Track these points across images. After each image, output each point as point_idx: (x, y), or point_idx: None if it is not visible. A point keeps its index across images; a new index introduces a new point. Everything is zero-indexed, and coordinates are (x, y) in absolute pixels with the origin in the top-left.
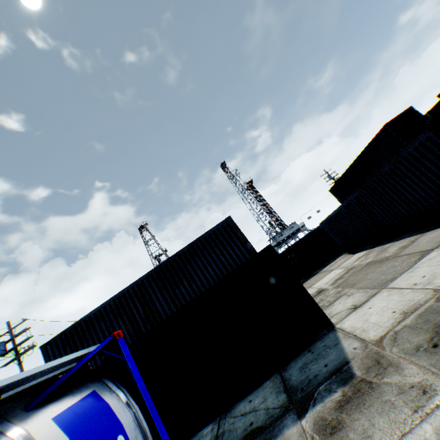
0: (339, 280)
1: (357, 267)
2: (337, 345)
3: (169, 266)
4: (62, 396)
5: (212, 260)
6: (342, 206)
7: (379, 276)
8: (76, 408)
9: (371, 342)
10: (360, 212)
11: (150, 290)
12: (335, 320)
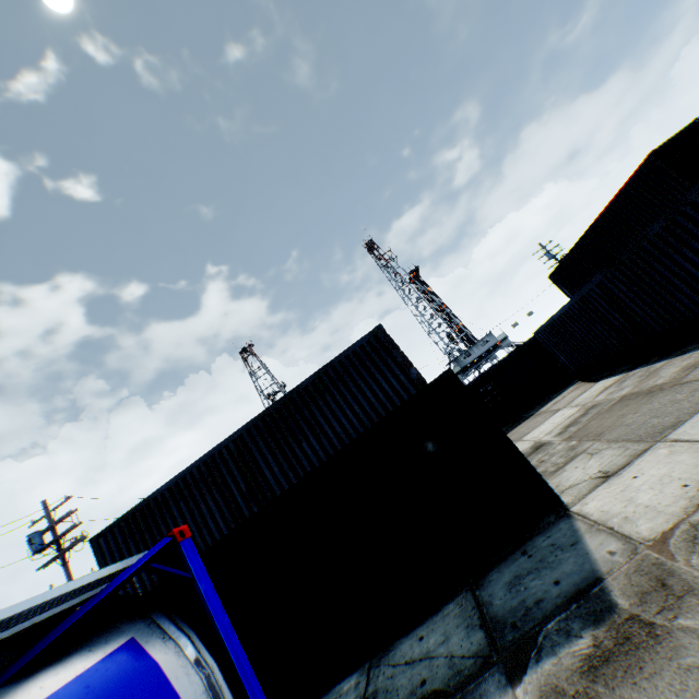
0: (572, 428)
1: (603, 403)
2: (575, 545)
3: (283, 410)
4: (69, 653)
5: (352, 399)
6: (573, 301)
7: (648, 418)
8: (92, 676)
9: (644, 542)
10: (607, 310)
11: (255, 450)
12: (568, 499)
